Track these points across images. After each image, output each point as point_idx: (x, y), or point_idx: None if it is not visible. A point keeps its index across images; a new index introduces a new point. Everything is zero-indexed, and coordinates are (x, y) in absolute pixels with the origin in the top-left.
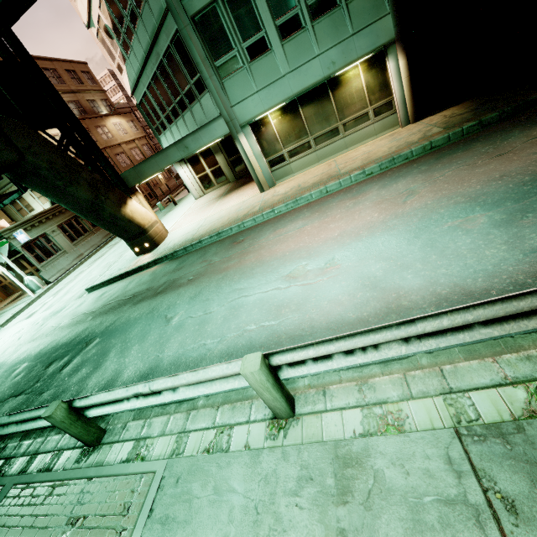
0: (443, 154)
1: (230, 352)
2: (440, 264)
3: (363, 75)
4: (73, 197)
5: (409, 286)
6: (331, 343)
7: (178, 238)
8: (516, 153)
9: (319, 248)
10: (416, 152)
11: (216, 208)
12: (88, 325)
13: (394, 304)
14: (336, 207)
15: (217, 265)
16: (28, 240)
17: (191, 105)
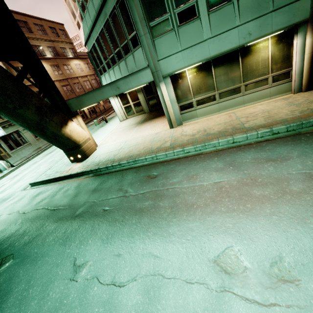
0: None
1: None
2: None
3: (271, 47)
4: (22, 117)
5: None
6: None
7: (103, 155)
8: None
9: (250, 226)
10: None
11: (134, 133)
12: (14, 231)
13: None
14: (253, 166)
15: (132, 201)
16: (4, 134)
17: (126, 56)
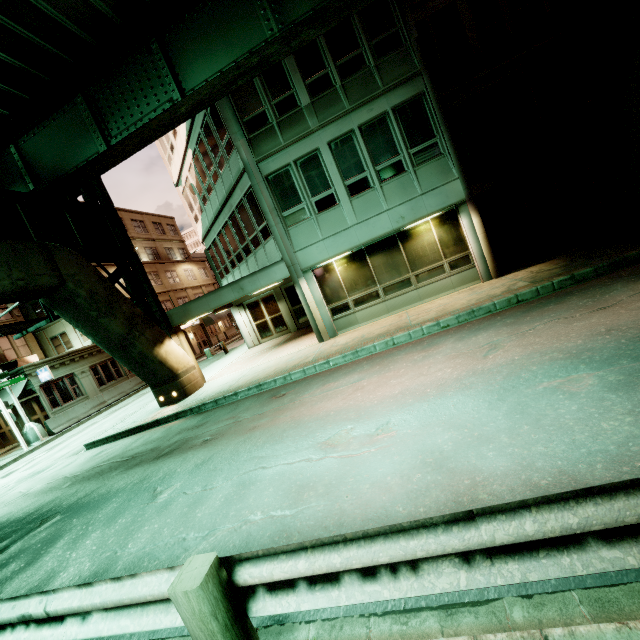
0: (532, 307)
1: None
2: (535, 438)
3: (435, 229)
4: (104, 330)
5: (489, 469)
6: (336, 549)
7: (213, 389)
8: (623, 307)
9: (372, 408)
10: (500, 305)
11: (266, 357)
12: (60, 493)
13: (467, 497)
14: (402, 360)
15: (244, 423)
16: (50, 379)
17: (256, 250)
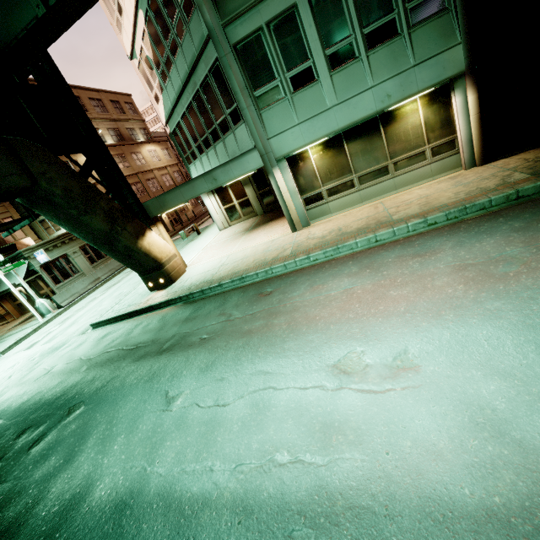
0: None
1: (248, 506)
2: None
3: (422, 110)
4: (87, 227)
5: None
6: None
7: (196, 276)
8: None
9: (379, 327)
10: (496, 201)
11: (240, 244)
12: (79, 378)
13: None
14: (395, 265)
15: (238, 324)
16: (47, 260)
17: (224, 135)
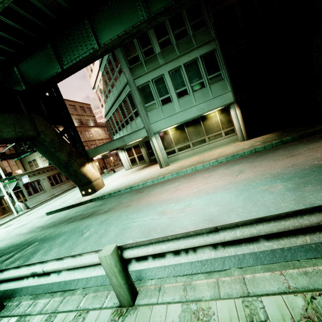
0: (261, 154)
1: None
2: (253, 210)
3: (218, 115)
4: (57, 158)
5: (232, 222)
6: (164, 243)
7: (108, 188)
8: (301, 155)
9: (183, 197)
10: (247, 153)
11: (134, 175)
12: (36, 233)
13: None
14: (199, 177)
15: (124, 204)
16: (28, 181)
17: (131, 122)
